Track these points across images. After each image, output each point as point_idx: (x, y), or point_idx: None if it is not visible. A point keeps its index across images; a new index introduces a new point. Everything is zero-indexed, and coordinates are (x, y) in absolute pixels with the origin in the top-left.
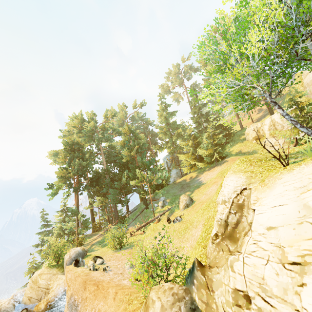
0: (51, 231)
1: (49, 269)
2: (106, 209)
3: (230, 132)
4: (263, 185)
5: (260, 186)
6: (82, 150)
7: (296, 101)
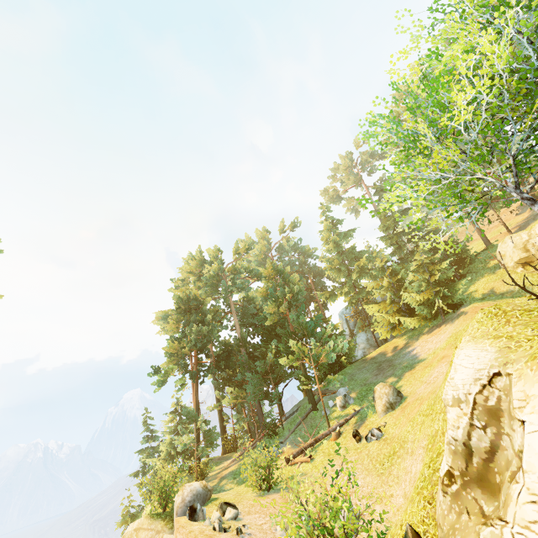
0: (157, 448)
1: (151, 520)
2: (244, 411)
3: (465, 255)
4: (535, 366)
5: (528, 369)
6: (202, 309)
7: None
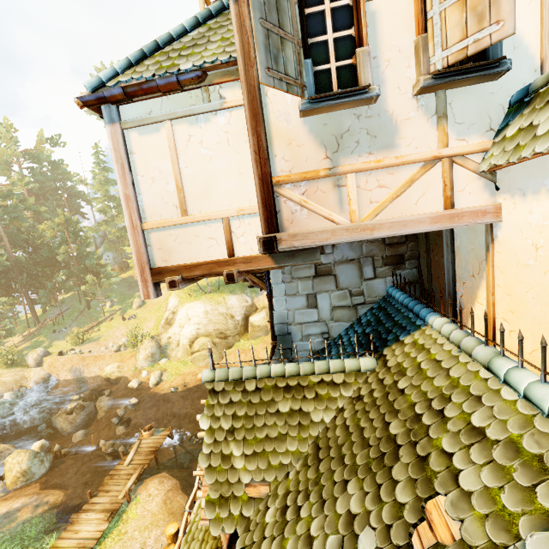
0: None
1: (10, 369)
2: None
3: None
4: (182, 306)
5: (181, 306)
6: None
7: None
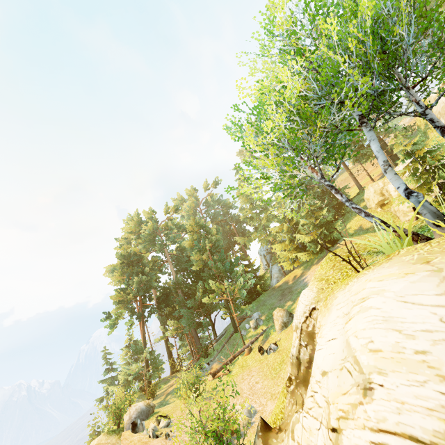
0: (117, 377)
1: (108, 436)
2: (186, 337)
3: None
4: (325, 305)
5: (323, 307)
6: (142, 262)
7: (429, 140)
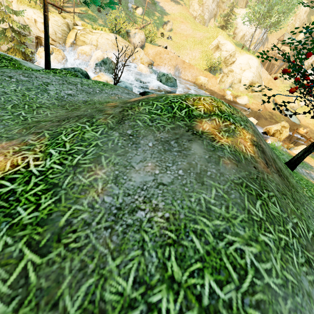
0: None
1: (122, 39)
2: None
3: None
4: (241, 54)
5: (239, 53)
6: None
7: None
